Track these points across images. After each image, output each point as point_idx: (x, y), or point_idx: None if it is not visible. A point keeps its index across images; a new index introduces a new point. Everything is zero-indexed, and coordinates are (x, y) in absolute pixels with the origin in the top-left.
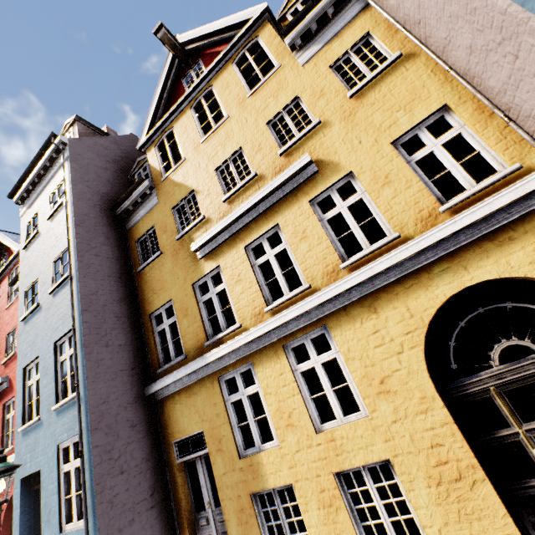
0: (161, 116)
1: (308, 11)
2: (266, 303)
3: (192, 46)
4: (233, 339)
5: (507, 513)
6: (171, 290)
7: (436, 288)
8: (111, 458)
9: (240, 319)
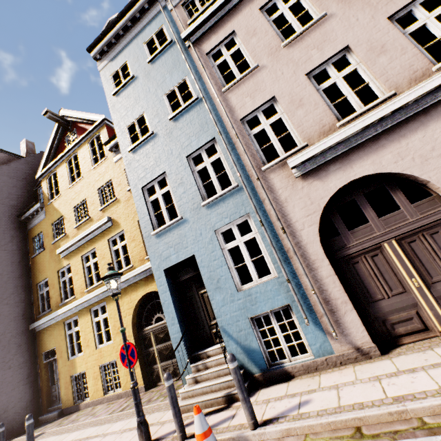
0: (52, 158)
1: (116, 137)
2: (87, 287)
3: (71, 119)
4: (69, 304)
5: (142, 377)
6: (48, 272)
7: (139, 291)
8: (4, 361)
9: (75, 294)
